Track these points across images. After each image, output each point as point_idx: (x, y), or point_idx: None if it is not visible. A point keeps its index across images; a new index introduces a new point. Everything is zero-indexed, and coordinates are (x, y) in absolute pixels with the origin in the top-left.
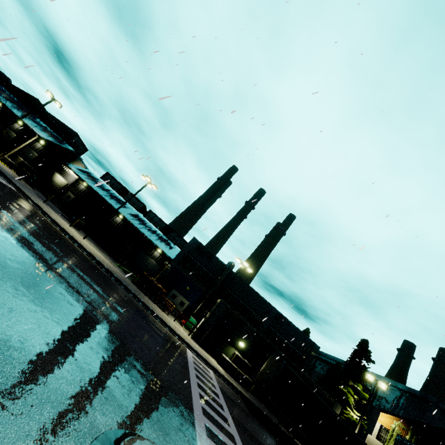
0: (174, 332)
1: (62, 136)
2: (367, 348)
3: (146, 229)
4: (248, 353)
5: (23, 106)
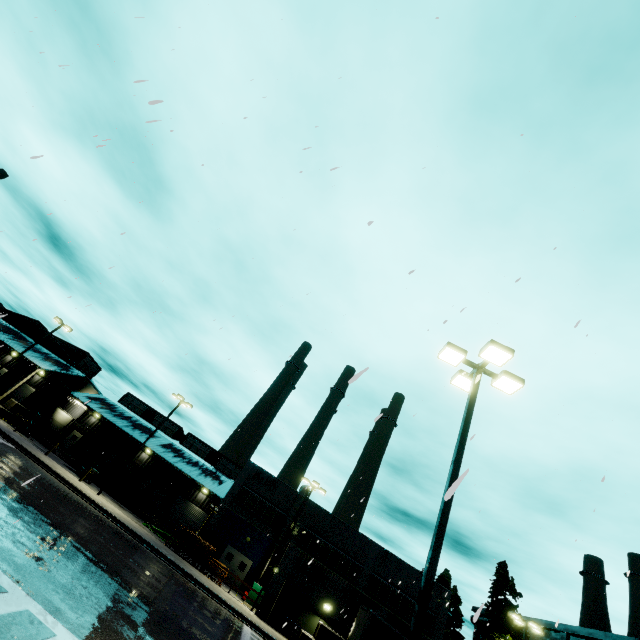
0: (226, 604)
1: (69, 360)
2: (507, 573)
3: (184, 463)
4: (339, 620)
5: (20, 333)
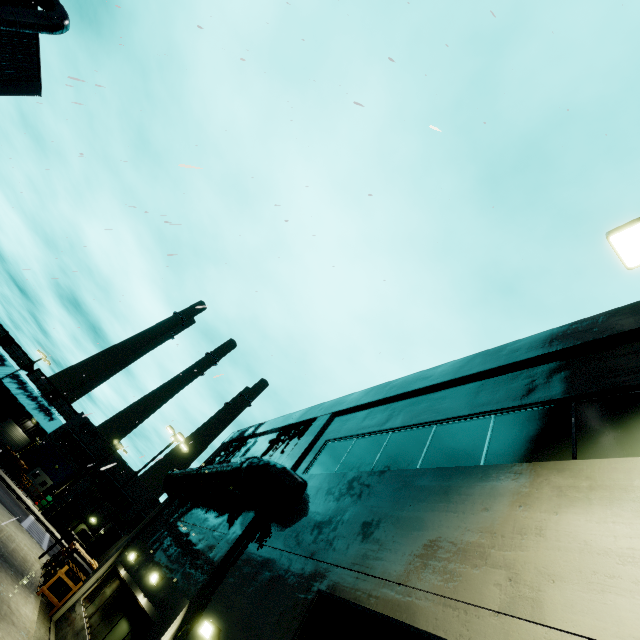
0: (24, 502)
1: None
2: None
3: (25, 395)
4: (98, 529)
5: None
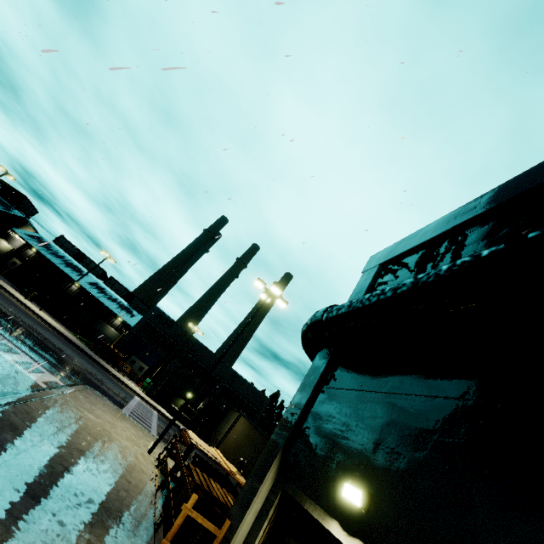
0: (126, 385)
1: (10, 200)
2: None
3: (105, 298)
4: (196, 403)
5: None
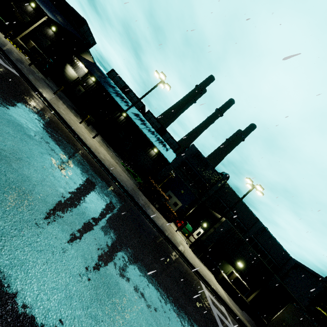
0: (187, 260)
1: (72, 23)
2: None
3: (146, 130)
4: (245, 273)
5: None
